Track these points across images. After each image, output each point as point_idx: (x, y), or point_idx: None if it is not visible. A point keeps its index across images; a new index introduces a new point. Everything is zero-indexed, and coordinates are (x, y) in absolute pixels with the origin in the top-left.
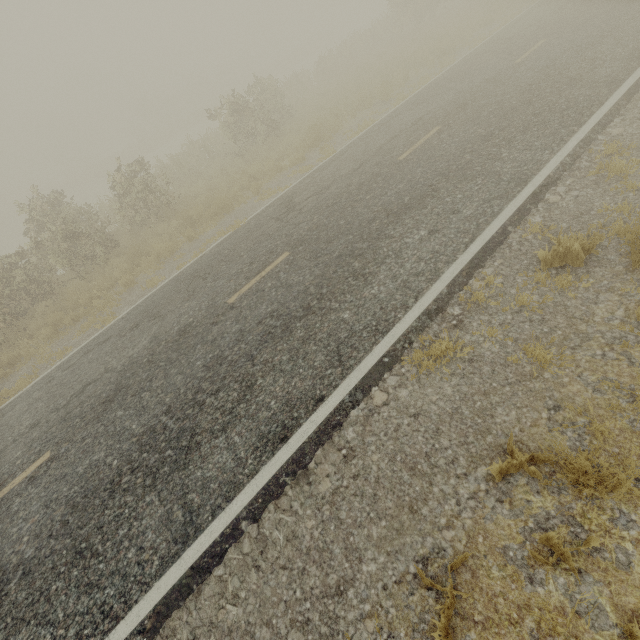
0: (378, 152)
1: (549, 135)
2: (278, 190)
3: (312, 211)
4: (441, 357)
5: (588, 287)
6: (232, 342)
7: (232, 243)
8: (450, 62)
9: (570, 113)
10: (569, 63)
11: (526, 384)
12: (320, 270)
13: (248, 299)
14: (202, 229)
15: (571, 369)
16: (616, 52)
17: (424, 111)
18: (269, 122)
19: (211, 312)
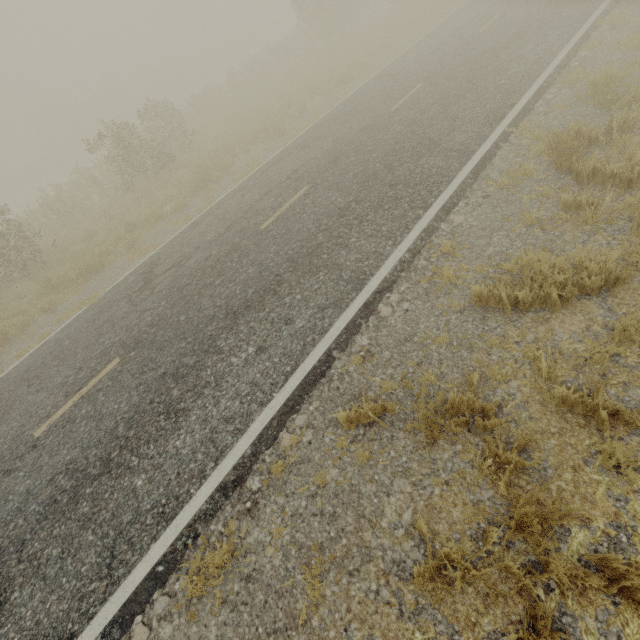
0: (247, 213)
1: (397, 218)
2: (150, 248)
3: (163, 293)
4: (221, 566)
5: (387, 464)
6: (12, 512)
7: (77, 328)
8: (344, 94)
9: (421, 189)
10: (434, 119)
11: (291, 635)
12: (138, 396)
13: (55, 434)
14: (62, 296)
15: (341, 614)
16: (475, 112)
17: (302, 160)
18: (160, 154)
19: (12, 450)
